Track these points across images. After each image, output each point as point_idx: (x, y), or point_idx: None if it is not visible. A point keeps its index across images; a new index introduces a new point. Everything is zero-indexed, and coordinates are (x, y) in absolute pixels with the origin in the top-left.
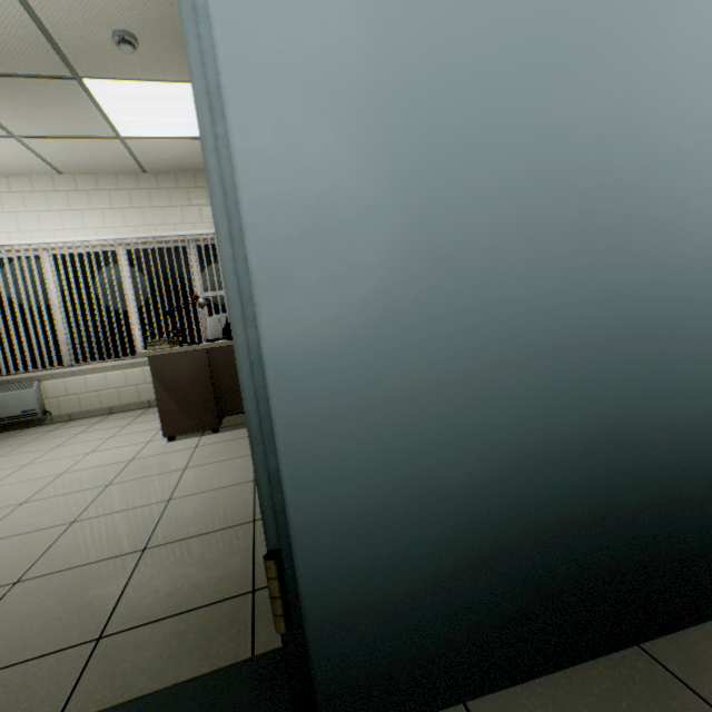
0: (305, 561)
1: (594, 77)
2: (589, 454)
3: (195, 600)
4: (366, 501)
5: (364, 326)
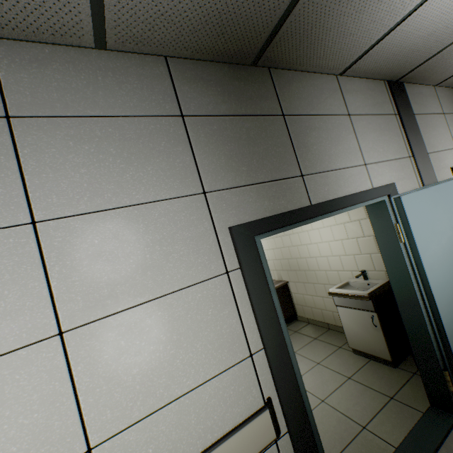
0: None
1: None
2: None
3: (376, 407)
4: None
5: (452, 308)
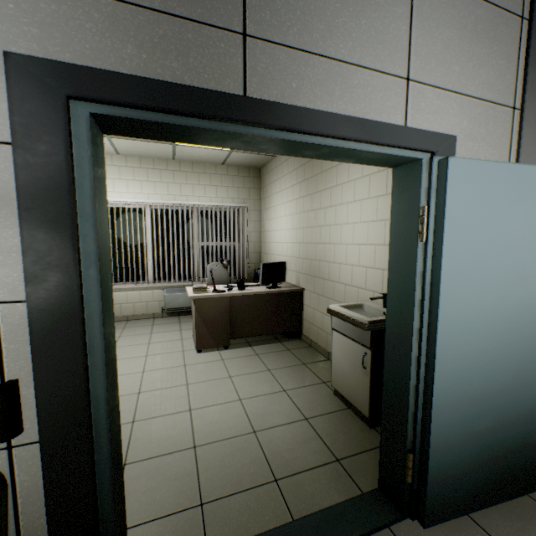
0: (431, 455)
1: None
2: (523, 418)
3: (310, 463)
4: (453, 434)
5: (464, 371)
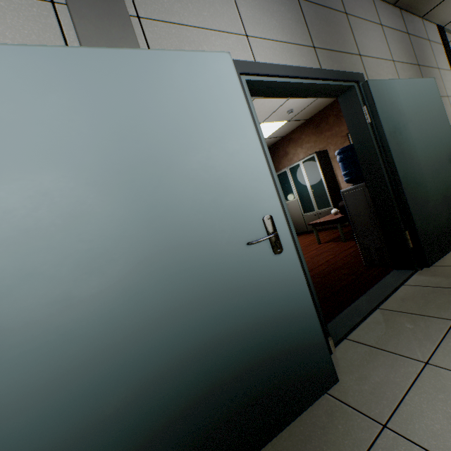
0: None
1: (150, 183)
2: (195, 361)
3: None
4: (53, 444)
5: (34, 340)
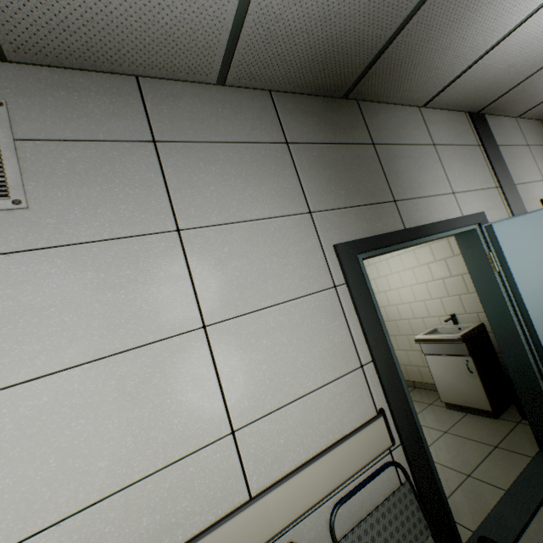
0: None
1: None
2: None
3: (479, 456)
4: None
5: None
